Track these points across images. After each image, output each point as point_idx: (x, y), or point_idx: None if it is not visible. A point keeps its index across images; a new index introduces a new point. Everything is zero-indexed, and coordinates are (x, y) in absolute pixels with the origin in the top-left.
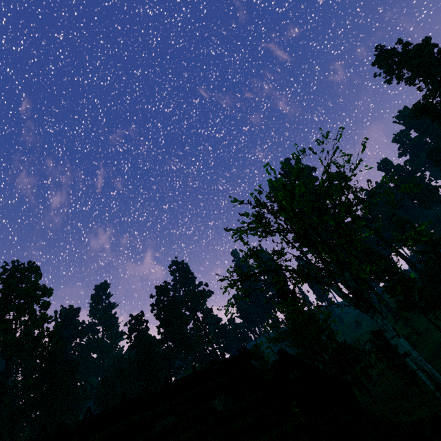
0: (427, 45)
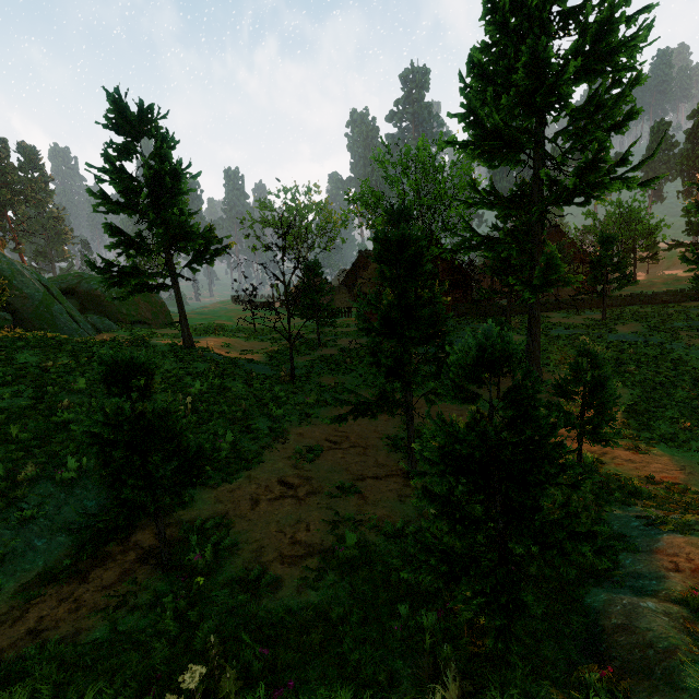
0: None
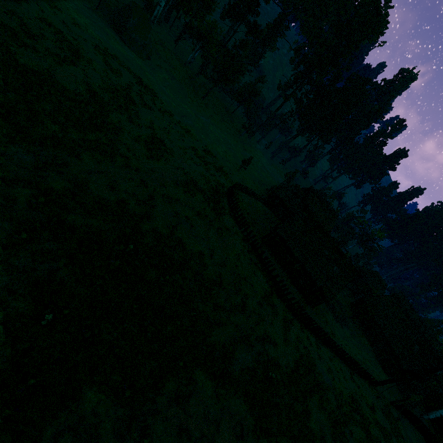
0: None
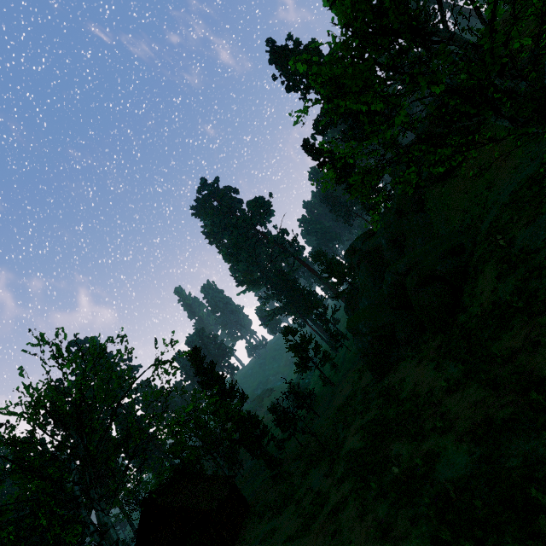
0: (316, 49)
